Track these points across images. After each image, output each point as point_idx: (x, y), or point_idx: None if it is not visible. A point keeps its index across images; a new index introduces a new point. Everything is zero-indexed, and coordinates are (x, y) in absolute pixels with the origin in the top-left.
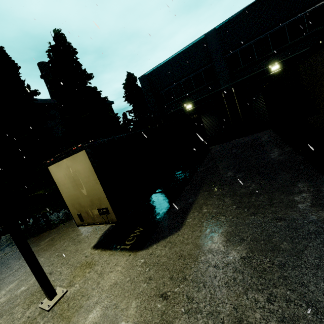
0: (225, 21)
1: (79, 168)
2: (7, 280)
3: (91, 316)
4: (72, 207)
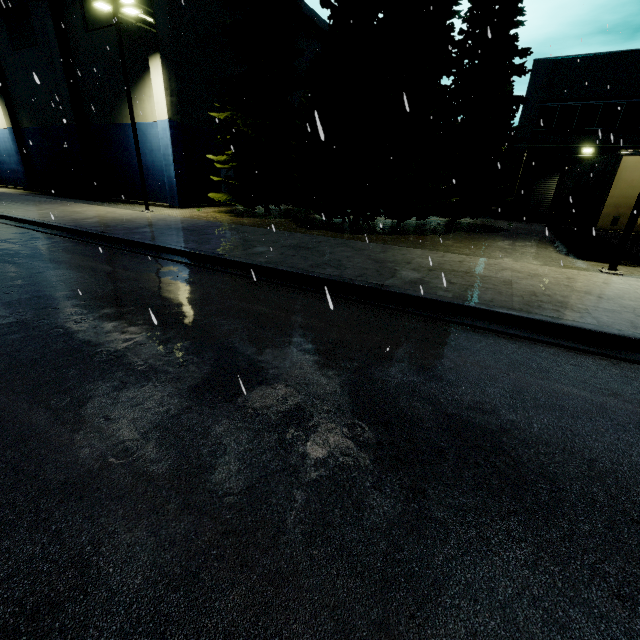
0: None
1: None
2: (482, 255)
3: None
4: (611, 208)
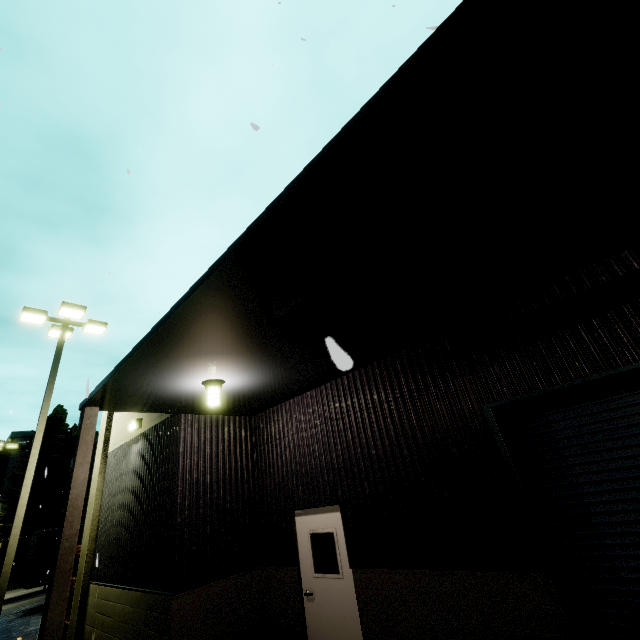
0: None
1: None
2: None
3: None
4: None
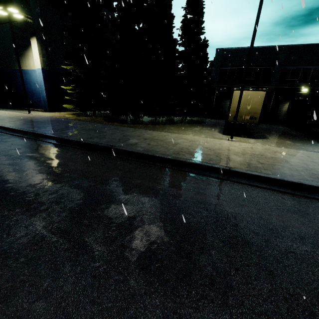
0: (296, 45)
1: (255, 97)
2: (181, 133)
3: (258, 144)
4: (232, 112)
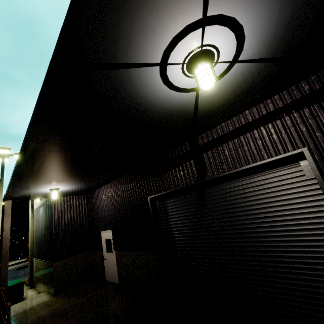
0: None
1: None
2: None
3: None
4: None
